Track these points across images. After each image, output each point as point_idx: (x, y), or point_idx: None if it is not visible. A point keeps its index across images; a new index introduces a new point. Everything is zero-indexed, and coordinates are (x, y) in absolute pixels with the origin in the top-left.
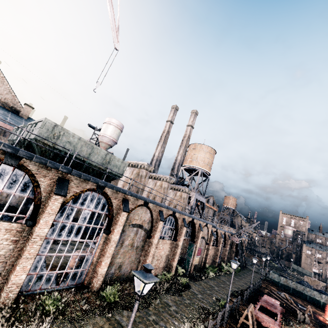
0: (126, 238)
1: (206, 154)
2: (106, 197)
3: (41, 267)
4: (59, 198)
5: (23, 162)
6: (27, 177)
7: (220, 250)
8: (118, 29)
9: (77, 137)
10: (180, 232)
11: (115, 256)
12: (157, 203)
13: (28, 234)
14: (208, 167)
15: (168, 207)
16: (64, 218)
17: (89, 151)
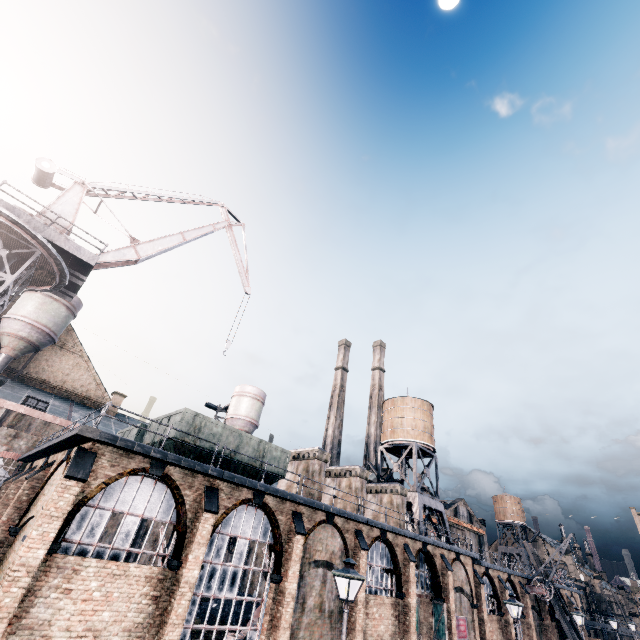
0: (308, 591)
1: (416, 412)
2: (268, 512)
3: None
4: (210, 516)
5: (167, 470)
6: (170, 491)
7: (512, 625)
8: (247, 271)
9: (221, 425)
10: (405, 575)
11: (295, 633)
12: (349, 514)
13: (172, 584)
14: (426, 436)
15: (369, 520)
16: (213, 556)
17: (237, 443)
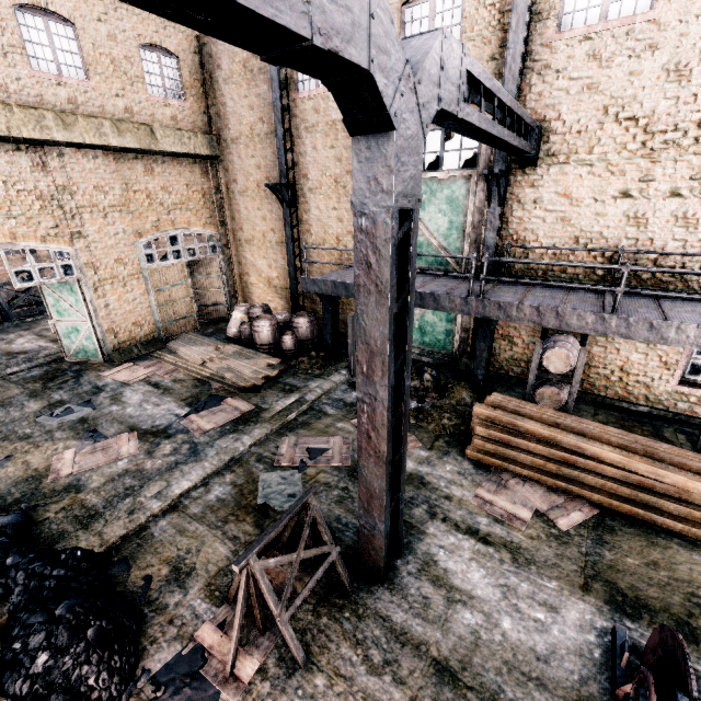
0: None
1: None
2: None
3: None
4: None
5: None
6: None
7: None
8: None
9: None
10: None
11: None
12: None
13: (38, 258)
14: None
15: None
16: None
17: None
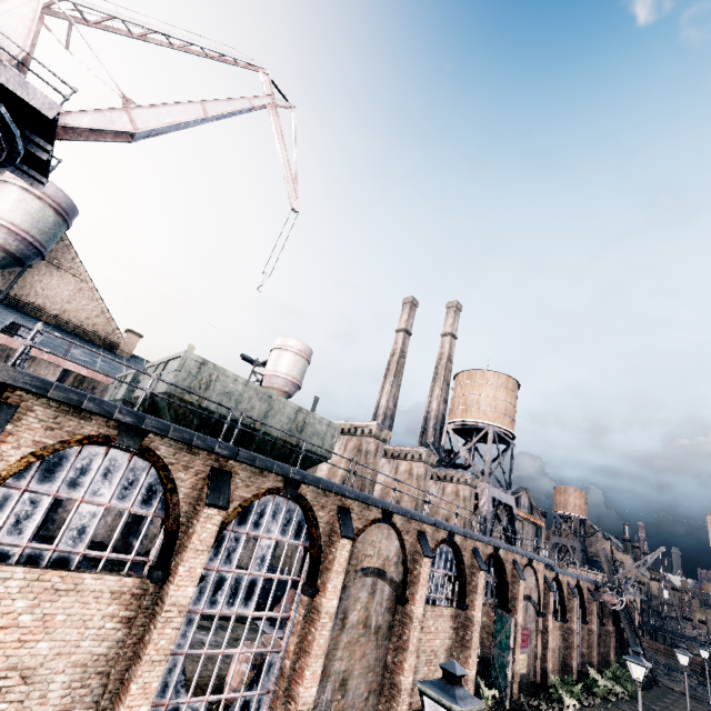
0: (351, 604)
1: (498, 390)
2: (304, 506)
3: (175, 687)
4: (214, 513)
5: (149, 441)
6: (154, 471)
7: (575, 633)
8: (295, 178)
9: (242, 382)
10: (471, 585)
11: (331, 654)
12: (412, 514)
13: (154, 602)
14: (507, 420)
15: (437, 521)
16: (221, 561)
17: (265, 409)
